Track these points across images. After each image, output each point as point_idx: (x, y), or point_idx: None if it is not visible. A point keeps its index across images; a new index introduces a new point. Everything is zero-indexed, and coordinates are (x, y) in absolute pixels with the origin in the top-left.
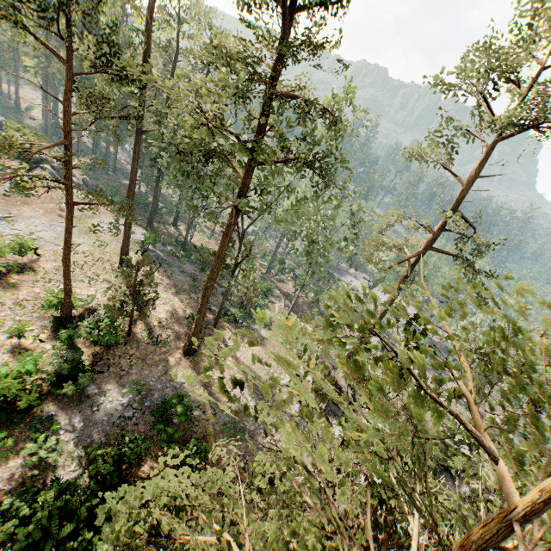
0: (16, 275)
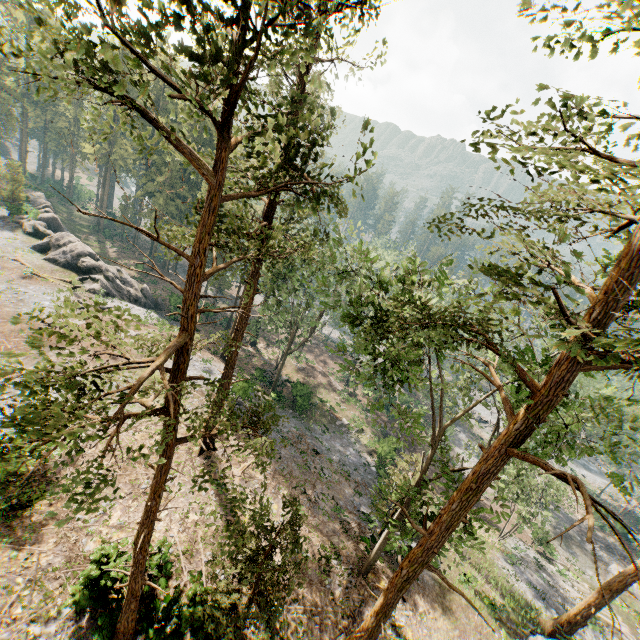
0: (40, 501)
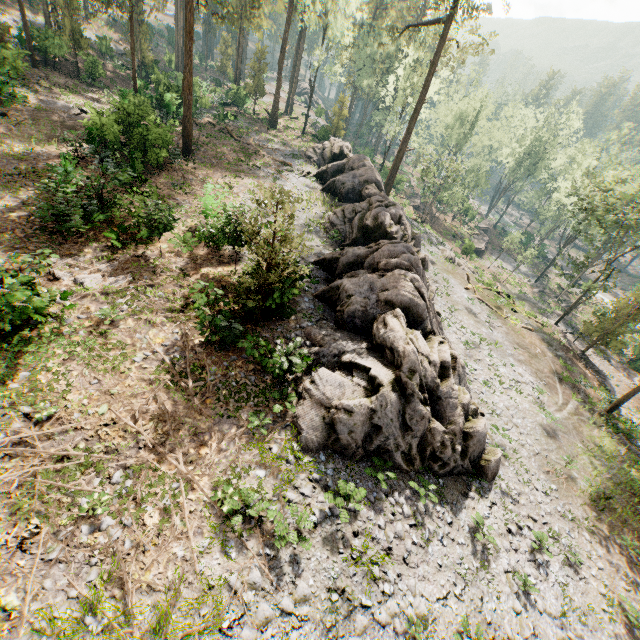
0: None
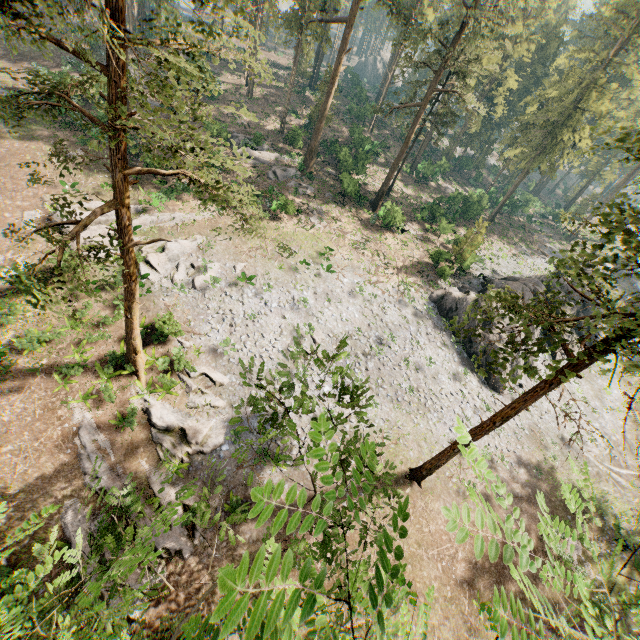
0: None
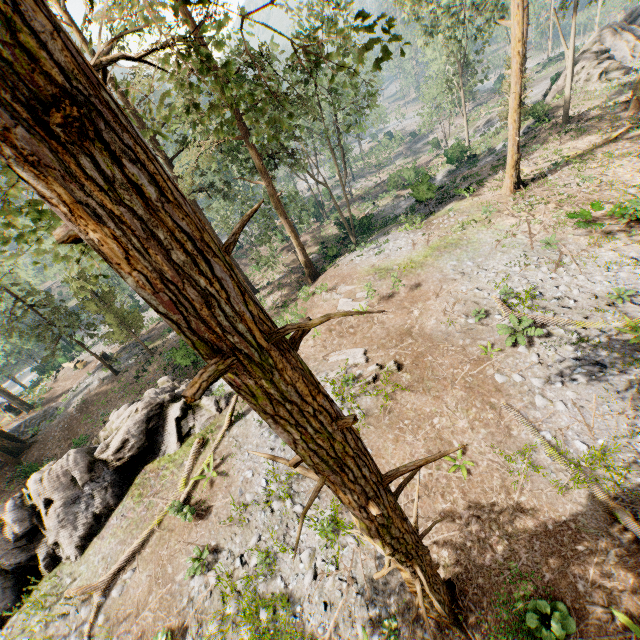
0: None
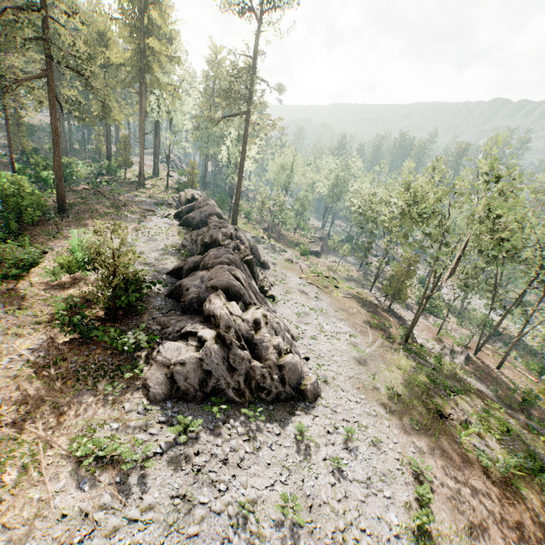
0: None
